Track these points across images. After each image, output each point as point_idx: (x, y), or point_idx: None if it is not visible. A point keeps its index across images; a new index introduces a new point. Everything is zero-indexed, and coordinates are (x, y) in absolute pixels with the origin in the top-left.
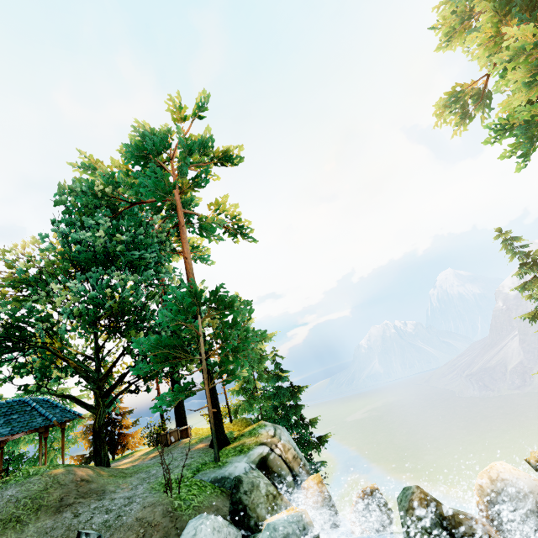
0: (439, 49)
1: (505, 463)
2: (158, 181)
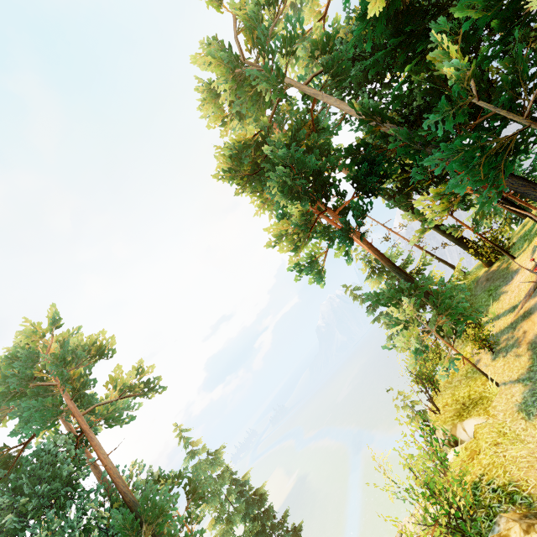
0: None
1: None
2: (42, 410)
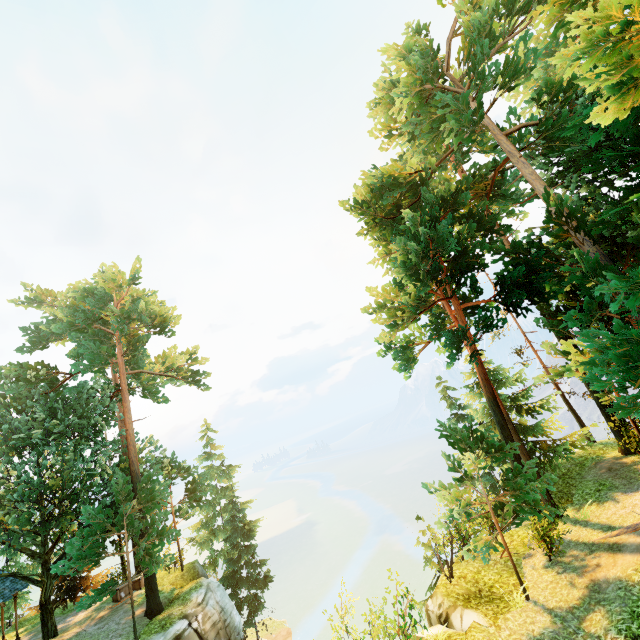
0: None
1: None
2: (95, 353)
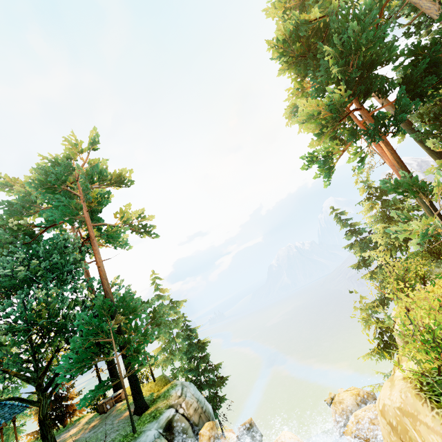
0: (279, 73)
1: (286, 434)
2: (66, 207)
